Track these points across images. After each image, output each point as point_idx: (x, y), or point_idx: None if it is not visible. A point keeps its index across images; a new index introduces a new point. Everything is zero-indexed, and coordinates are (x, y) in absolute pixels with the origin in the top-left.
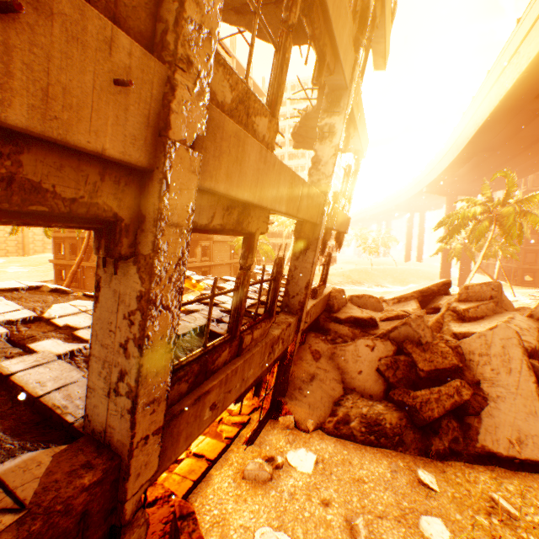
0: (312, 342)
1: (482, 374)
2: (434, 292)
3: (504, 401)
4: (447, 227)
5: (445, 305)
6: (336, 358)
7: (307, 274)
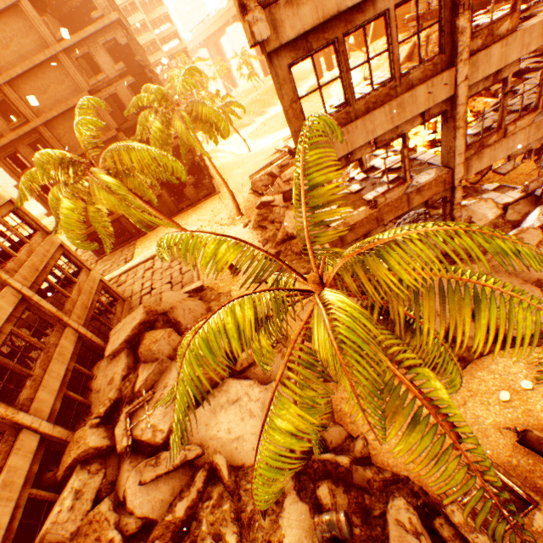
0: None
1: None
2: (411, 54)
3: None
4: None
5: (428, 54)
6: None
7: None
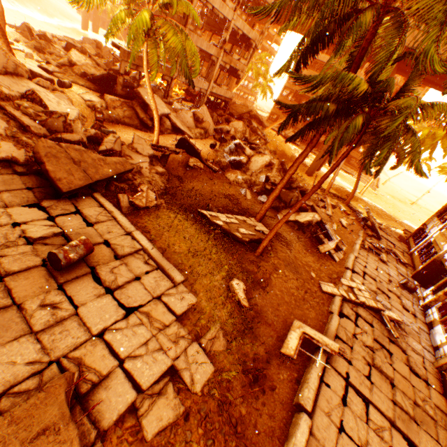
0: None
1: None
2: None
3: None
4: None
5: None
6: None
7: None
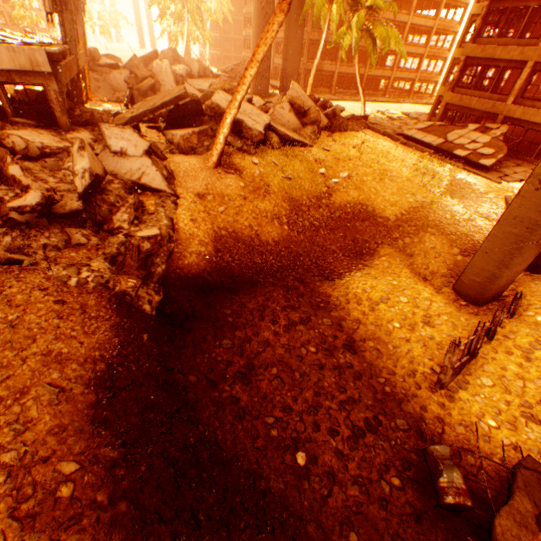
0: (93, 75)
1: (161, 79)
2: (151, 59)
3: (167, 86)
4: (159, 8)
5: (156, 65)
6: (107, 82)
7: (83, 29)
